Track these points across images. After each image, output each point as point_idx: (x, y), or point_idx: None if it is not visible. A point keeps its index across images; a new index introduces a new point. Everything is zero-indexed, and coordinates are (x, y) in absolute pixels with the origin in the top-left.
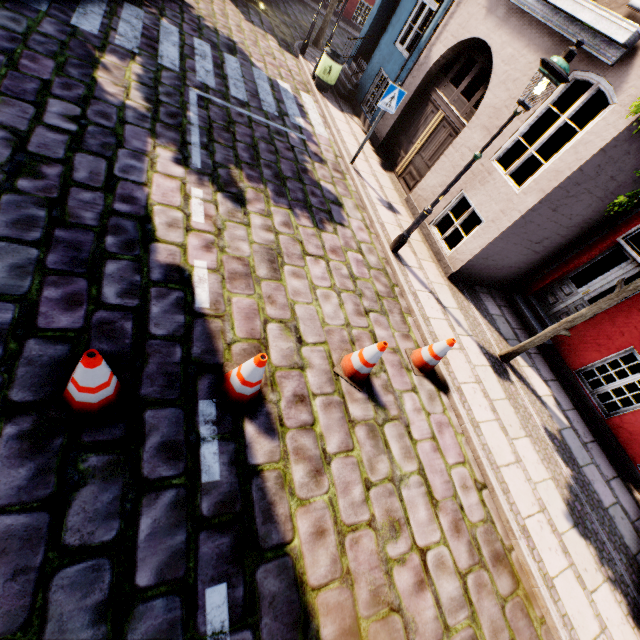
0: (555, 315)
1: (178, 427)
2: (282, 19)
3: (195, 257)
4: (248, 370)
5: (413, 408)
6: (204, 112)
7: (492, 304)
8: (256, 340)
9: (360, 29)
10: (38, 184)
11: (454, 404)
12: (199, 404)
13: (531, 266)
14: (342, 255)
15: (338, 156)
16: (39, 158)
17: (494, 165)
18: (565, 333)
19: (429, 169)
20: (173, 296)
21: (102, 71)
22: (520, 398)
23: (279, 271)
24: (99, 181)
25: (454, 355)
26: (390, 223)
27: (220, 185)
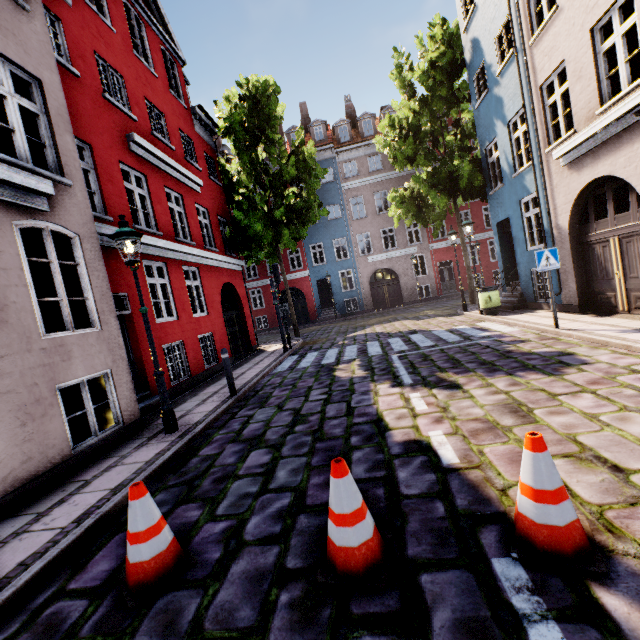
0: None
1: (473, 597)
2: (442, 309)
3: (428, 430)
4: (527, 468)
5: None
6: (404, 360)
7: None
8: None
9: None
10: (306, 426)
11: None
12: (492, 563)
13: None
14: (609, 382)
15: (538, 333)
16: (307, 415)
17: None
18: None
19: None
20: (416, 461)
21: (338, 371)
22: None
23: (529, 416)
24: (342, 412)
25: None
26: None
27: (432, 385)
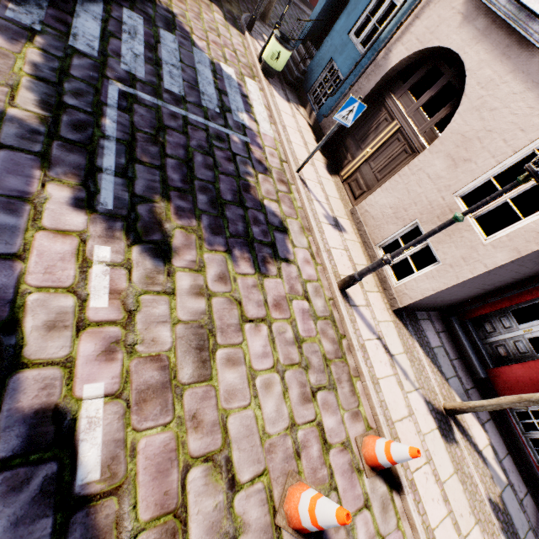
0: (491, 344)
1: None
2: None
3: (86, 378)
4: None
5: (366, 538)
6: (126, 116)
7: (432, 332)
8: (169, 514)
9: (305, 0)
10: None
11: (408, 510)
12: None
13: (474, 296)
14: (286, 308)
15: (283, 160)
16: None
17: (457, 202)
18: (523, 408)
19: (378, 182)
20: (37, 479)
21: None
22: (466, 464)
23: (209, 362)
24: None
25: (405, 428)
26: (337, 247)
27: (138, 232)
